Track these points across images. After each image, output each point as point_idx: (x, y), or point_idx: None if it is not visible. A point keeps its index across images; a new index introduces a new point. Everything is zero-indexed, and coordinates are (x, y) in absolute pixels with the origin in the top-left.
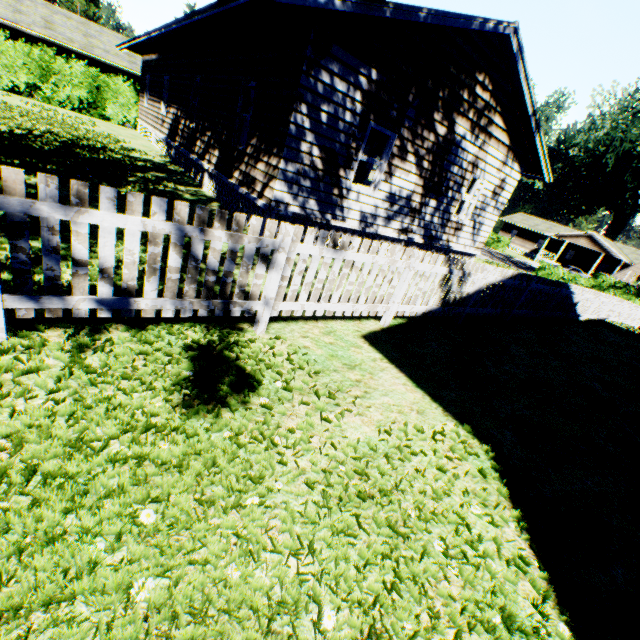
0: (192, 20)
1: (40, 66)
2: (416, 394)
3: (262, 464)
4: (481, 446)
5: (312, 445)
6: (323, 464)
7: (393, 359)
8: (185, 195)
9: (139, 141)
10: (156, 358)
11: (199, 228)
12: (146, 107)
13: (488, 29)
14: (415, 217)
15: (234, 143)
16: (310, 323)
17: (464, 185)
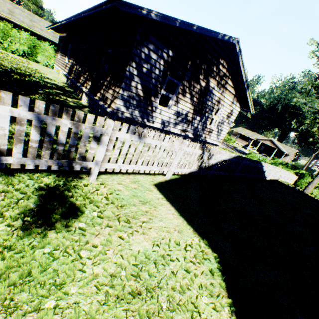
0: (81, 16)
1: (3, 32)
2: (179, 220)
3: (67, 272)
4: (213, 253)
5: (107, 256)
6: (112, 270)
7: (169, 198)
8: (70, 103)
9: (53, 74)
10: (13, 195)
11: (52, 117)
12: (59, 58)
13: (225, 39)
14: (189, 124)
15: (99, 79)
16: (125, 176)
17: (213, 111)
